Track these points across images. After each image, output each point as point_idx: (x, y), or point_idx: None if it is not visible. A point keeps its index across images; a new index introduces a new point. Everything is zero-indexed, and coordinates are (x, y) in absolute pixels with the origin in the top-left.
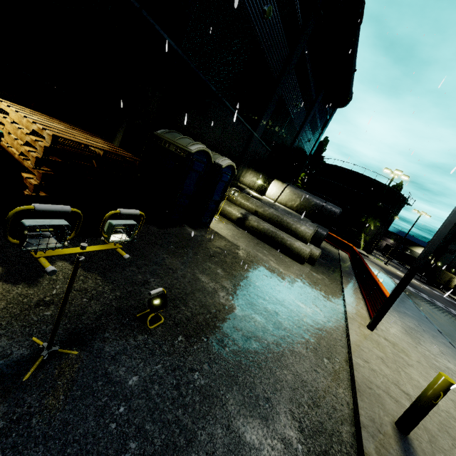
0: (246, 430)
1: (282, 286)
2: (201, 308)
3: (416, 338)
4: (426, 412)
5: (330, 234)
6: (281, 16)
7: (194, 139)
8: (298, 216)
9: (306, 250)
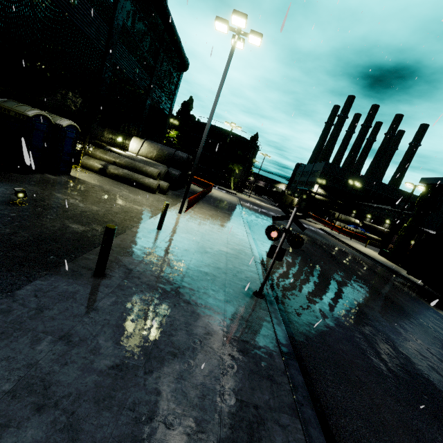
0: (73, 226)
1: (125, 200)
2: (55, 203)
3: (216, 218)
4: (163, 218)
5: (198, 178)
6: (88, 1)
7: (35, 105)
8: (153, 163)
9: (154, 183)
